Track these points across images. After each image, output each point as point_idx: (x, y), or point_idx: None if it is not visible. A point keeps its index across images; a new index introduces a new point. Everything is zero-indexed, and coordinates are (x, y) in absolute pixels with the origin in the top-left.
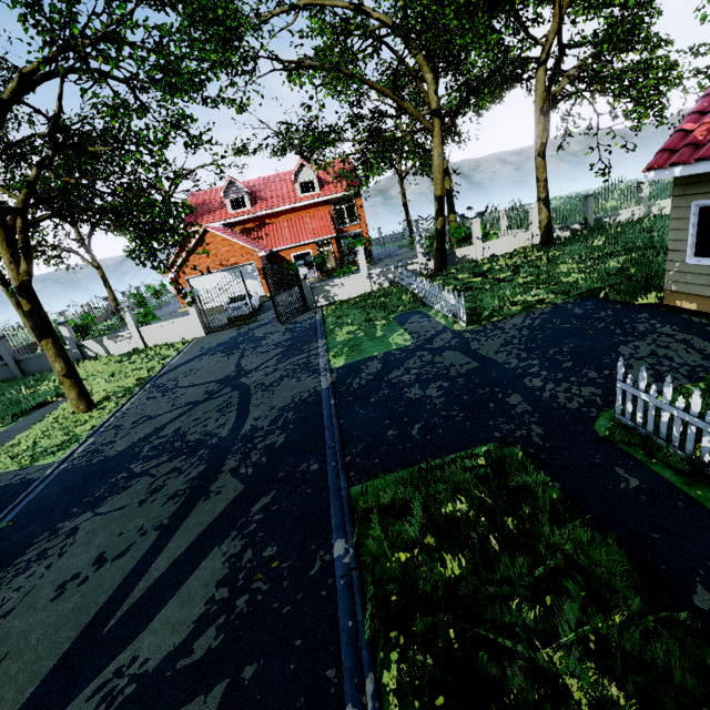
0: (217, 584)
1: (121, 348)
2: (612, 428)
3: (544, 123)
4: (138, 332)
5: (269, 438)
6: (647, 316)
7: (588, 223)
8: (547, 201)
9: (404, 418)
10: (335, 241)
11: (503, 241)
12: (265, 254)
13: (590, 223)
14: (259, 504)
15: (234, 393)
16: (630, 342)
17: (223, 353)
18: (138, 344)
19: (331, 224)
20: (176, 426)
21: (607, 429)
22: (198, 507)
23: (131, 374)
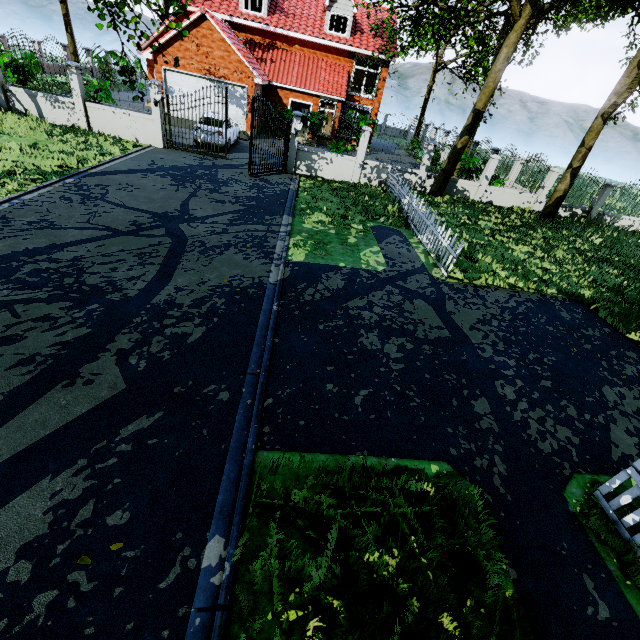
0: (21, 549)
1: (58, 117)
2: (585, 505)
3: (634, 79)
4: (83, 106)
5: (183, 325)
6: (635, 358)
7: (591, 213)
8: (576, 172)
9: (351, 373)
10: (341, 106)
11: (507, 192)
12: (262, 83)
13: (592, 214)
14: (133, 425)
15: (166, 239)
16: (616, 385)
17: (174, 180)
18: (80, 121)
19: (345, 84)
20: (78, 253)
21: (579, 504)
22: (51, 394)
23: (56, 156)
